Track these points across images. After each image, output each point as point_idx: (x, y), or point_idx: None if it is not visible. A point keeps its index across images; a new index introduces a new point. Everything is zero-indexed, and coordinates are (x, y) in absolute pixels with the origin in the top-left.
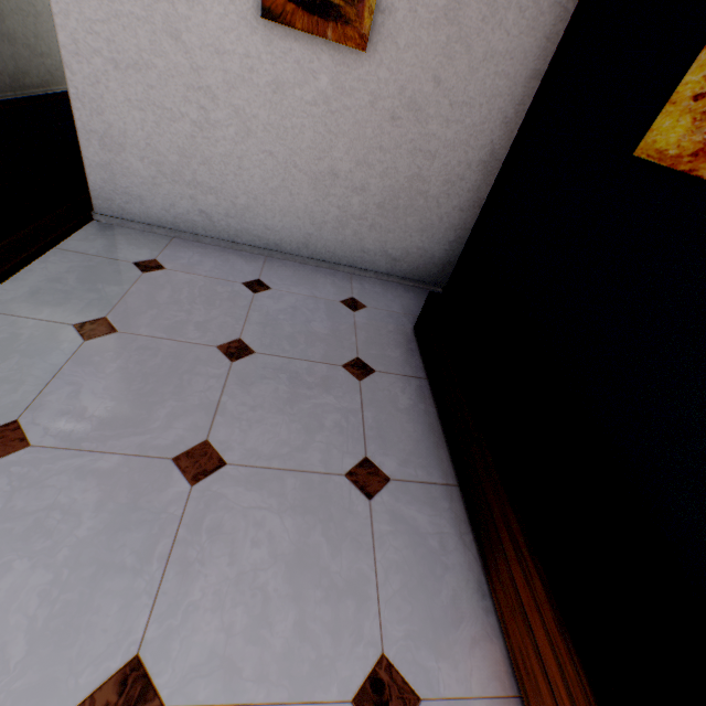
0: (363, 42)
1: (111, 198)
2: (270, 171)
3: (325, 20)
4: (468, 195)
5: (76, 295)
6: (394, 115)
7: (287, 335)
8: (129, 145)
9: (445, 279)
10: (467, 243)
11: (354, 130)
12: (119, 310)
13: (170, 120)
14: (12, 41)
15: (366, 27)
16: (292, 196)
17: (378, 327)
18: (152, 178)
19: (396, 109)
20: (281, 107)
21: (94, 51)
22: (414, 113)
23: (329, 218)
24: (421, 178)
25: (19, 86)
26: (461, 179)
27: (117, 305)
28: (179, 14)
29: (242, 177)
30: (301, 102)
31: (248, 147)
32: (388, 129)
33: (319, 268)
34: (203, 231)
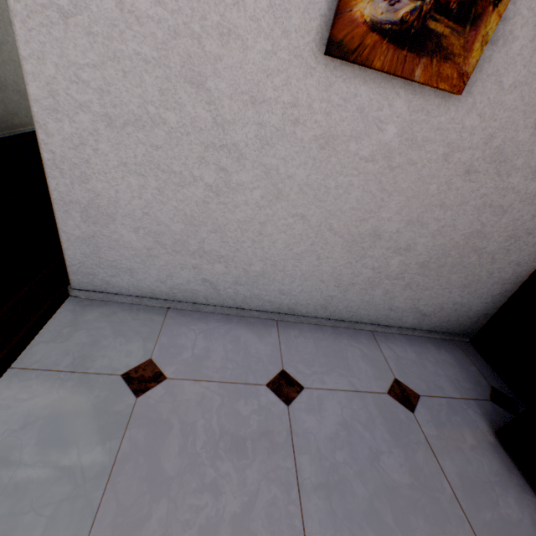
0: (460, 81)
1: (93, 271)
2: (298, 235)
3: (417, 54)
4: (530, 249)
5: (31, 495)
6: (469, 167)
7: (365, 511)
8: (120, 214)
9: (474, 329)
10: (515, 296)
11: (414, 187)
12: (104, 524)
13: (177, 185)
14: (3, 87)
15: (471, 61)
16: (319, 260)
17: (455, 440)
18: (147, 248)
19: (474, 161)
20: (327, 164)
21: (79, 104)
22: (495, 164)
23: (358, 279)
24: (481, 234)
25: (7, 126)
26: (529, 233)
27: (100, 505)
28: (205, 53)
29: (260, 242)
30: (354, 157)
31: (275, 210)
32: (457, 184)
33: (337, 329)
34: (204, 298)
